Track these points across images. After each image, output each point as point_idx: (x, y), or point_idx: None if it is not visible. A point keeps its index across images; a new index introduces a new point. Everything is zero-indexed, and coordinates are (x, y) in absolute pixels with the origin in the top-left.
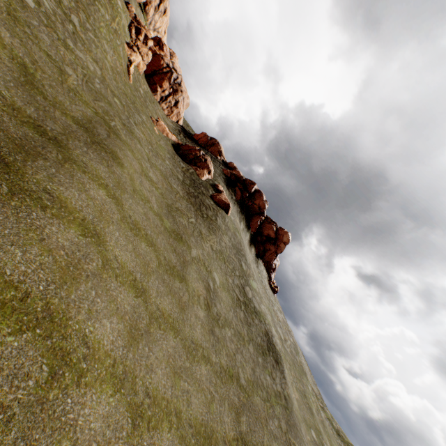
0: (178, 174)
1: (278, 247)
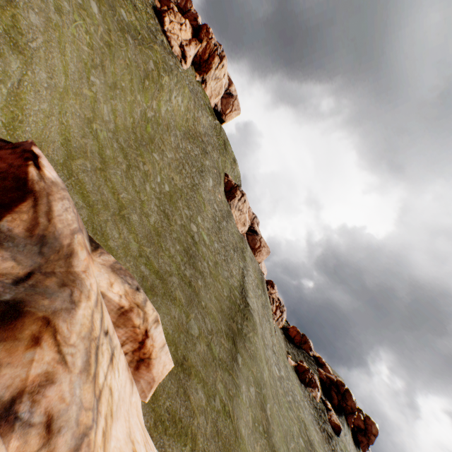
0: (310, 408)
1: (369, 439)
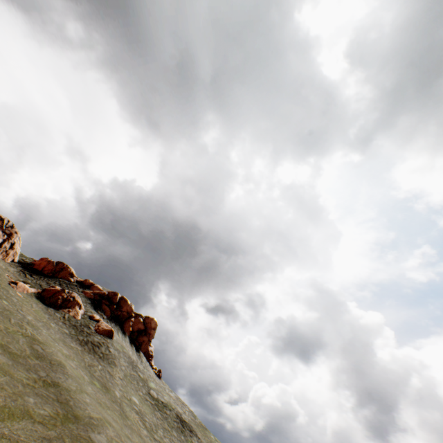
0: (63, 329)
1: (150, 335)
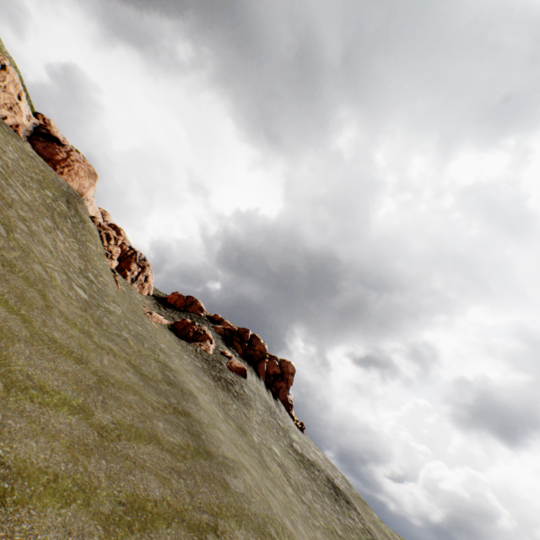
0: (196, 362)
1: (288, 381)
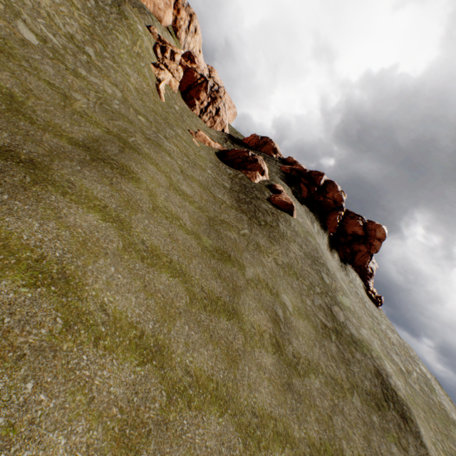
0: (224, 182)
1: (371, 246)
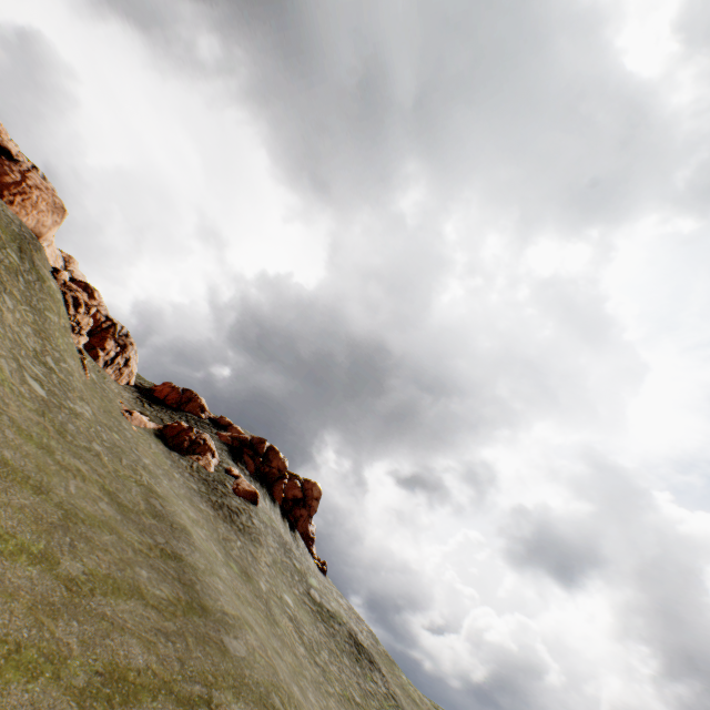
0: (190, 483)
1: (311, 508)
